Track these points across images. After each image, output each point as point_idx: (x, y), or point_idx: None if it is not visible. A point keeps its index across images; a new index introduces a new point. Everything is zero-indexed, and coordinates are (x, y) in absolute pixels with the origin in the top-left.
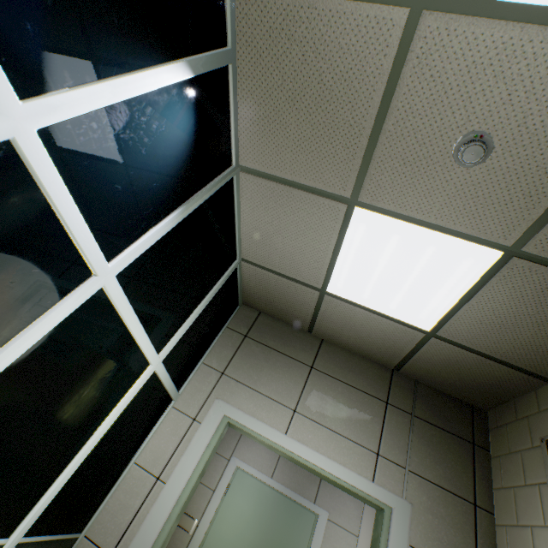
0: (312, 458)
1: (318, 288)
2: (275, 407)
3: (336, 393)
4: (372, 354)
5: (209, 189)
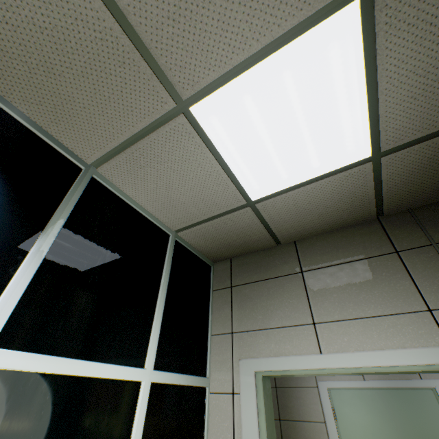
0: (363, 362)
1: (244, 204)
2: (293, 332)
3: (340, 279)
4: (345, 220)
5: (66, 203)
